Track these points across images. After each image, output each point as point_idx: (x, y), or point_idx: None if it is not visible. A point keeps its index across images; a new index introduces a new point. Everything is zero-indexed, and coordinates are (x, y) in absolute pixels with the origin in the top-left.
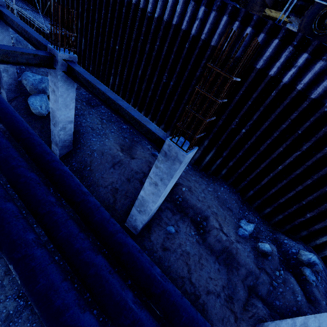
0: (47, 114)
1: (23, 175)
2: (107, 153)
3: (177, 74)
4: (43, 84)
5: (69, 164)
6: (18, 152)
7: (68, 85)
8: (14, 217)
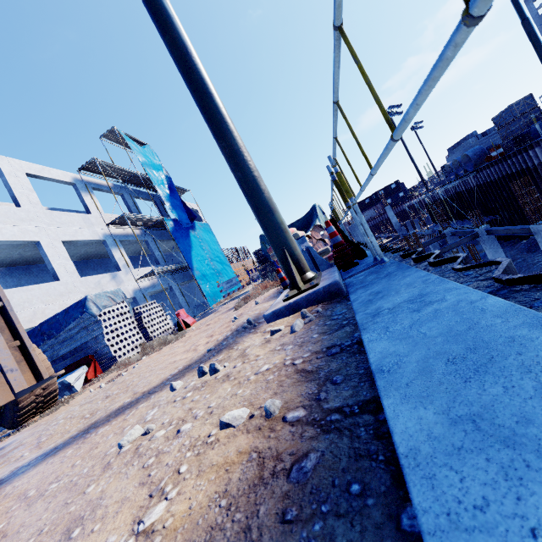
0: None
1: None
2: None
3: None
4: (486, 256)
5: None
6: None
7: (491, 240)
8: None
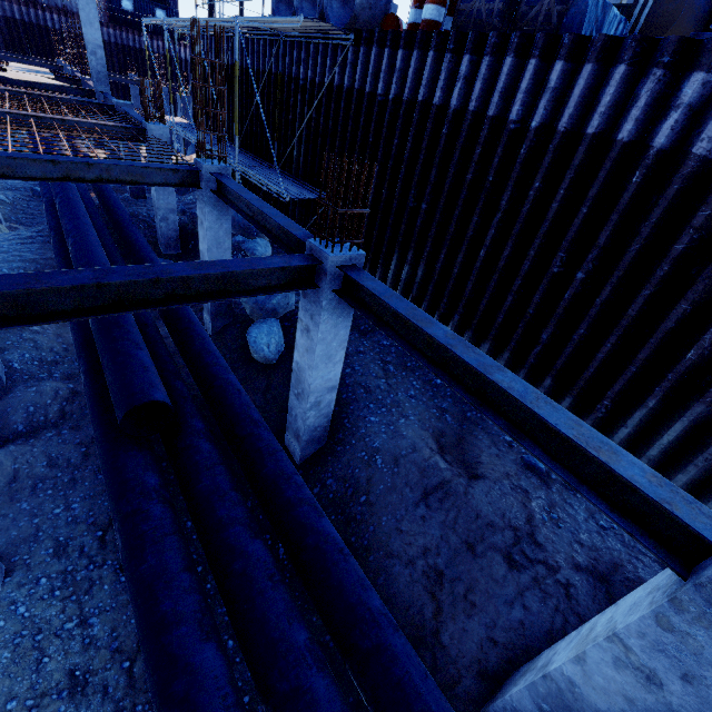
0: (277, 358)
1: (239, 550)
2: (407, 458)
3: (599, 251)
4: (274, 298)
5: (320, 483)
6: (230, 474)
7: (339, 315)
8: (217, 704)
